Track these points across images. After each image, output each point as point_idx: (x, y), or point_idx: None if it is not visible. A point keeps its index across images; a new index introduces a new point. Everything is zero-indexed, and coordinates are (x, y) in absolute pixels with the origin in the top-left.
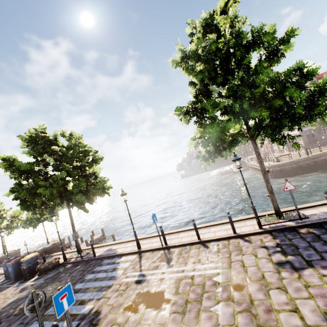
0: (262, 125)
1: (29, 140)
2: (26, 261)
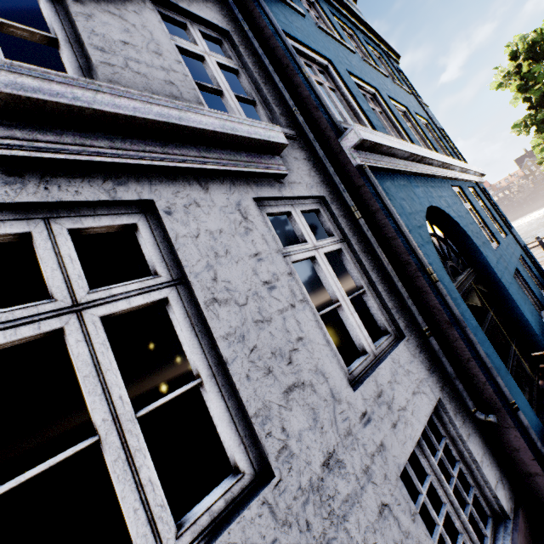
0: None
1: None
2: None
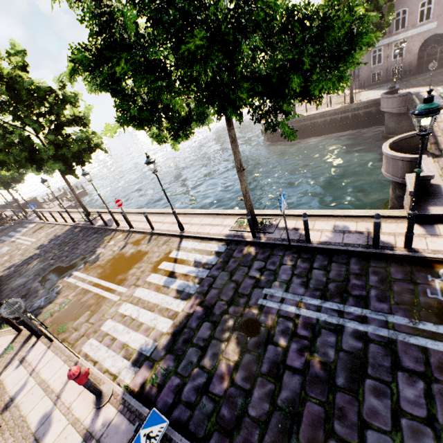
0: None
1: None
2: None
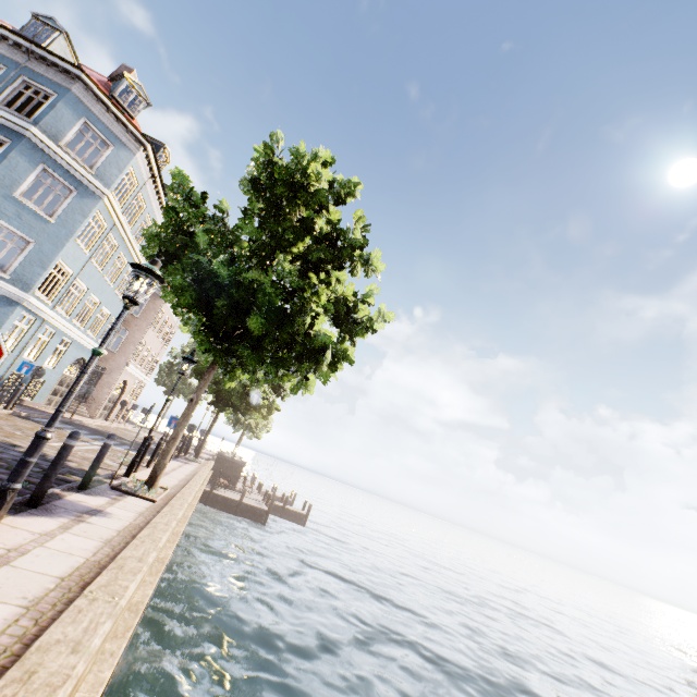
0: None
1: None
2: None
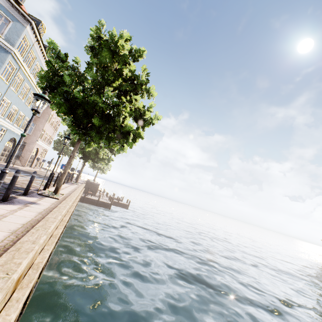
0: None
1: None
2: None
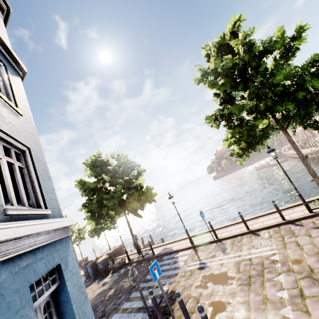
0: (291, 115)
1: (90, 165)
2: (101, 262)
